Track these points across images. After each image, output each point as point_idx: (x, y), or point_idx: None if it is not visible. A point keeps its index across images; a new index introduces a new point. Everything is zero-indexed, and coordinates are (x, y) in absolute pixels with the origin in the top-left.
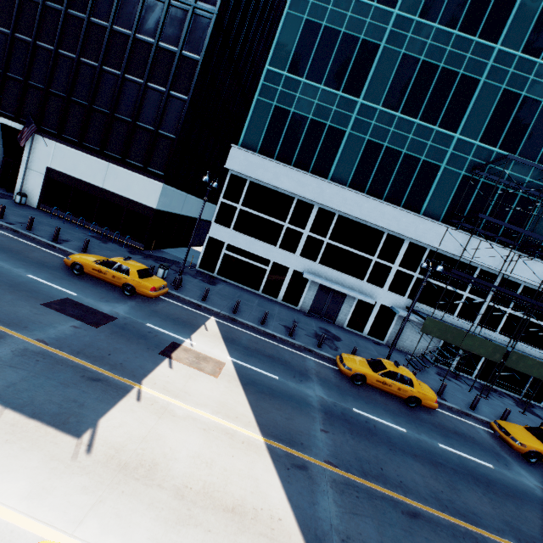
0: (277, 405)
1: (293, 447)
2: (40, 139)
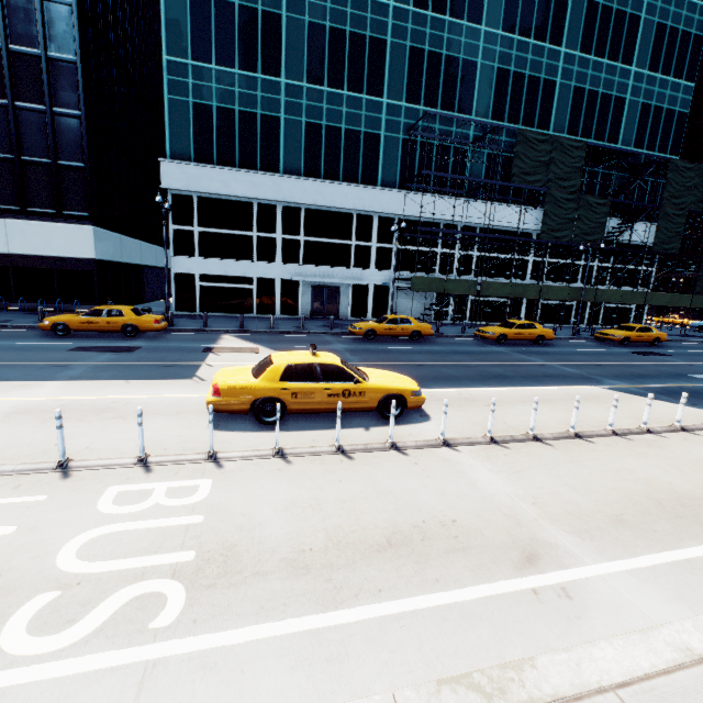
0: None
1: None
2: None
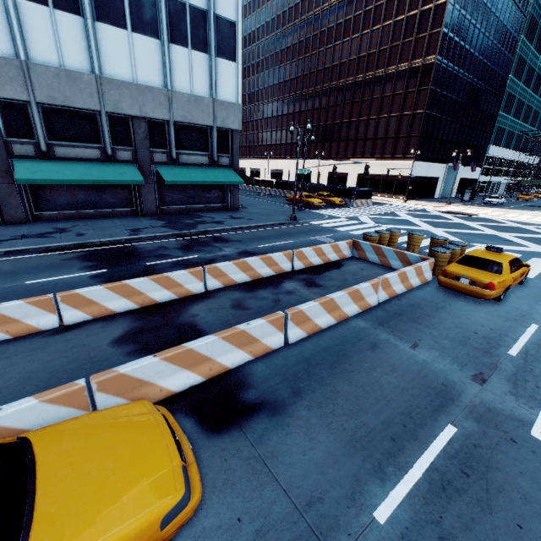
0: None
1: None
2: (460, 167)
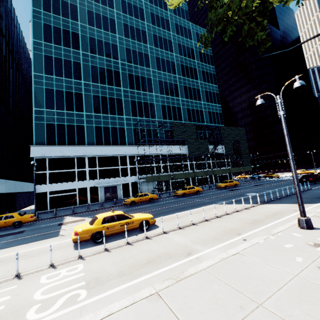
0: None
1: None
2: None
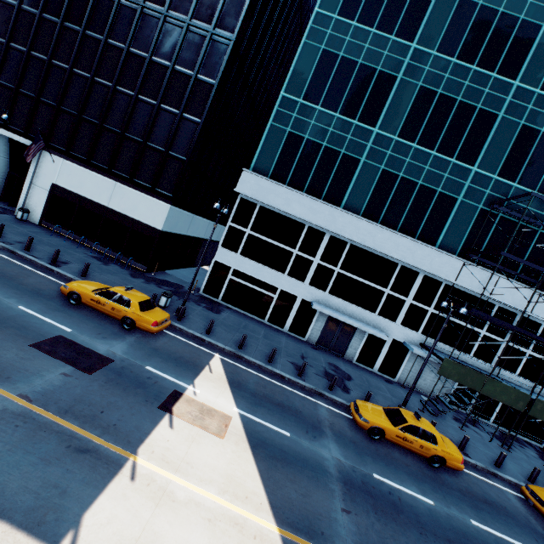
0: (291, 476)
1: (312, 540)
2: (47, 155)
